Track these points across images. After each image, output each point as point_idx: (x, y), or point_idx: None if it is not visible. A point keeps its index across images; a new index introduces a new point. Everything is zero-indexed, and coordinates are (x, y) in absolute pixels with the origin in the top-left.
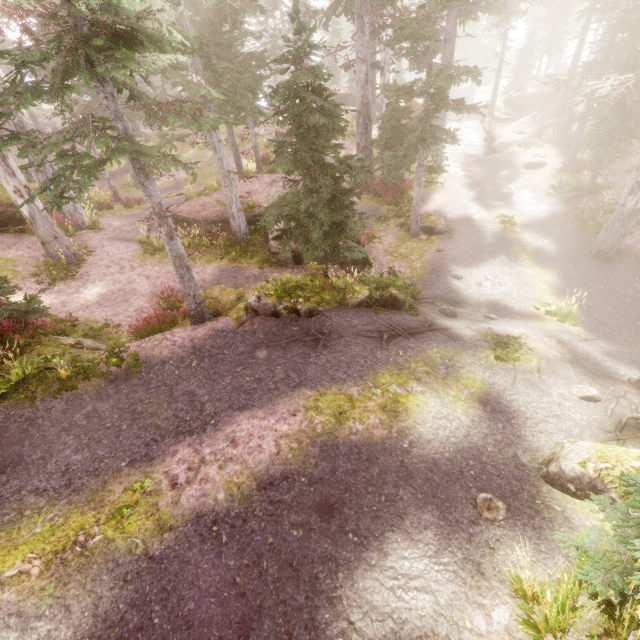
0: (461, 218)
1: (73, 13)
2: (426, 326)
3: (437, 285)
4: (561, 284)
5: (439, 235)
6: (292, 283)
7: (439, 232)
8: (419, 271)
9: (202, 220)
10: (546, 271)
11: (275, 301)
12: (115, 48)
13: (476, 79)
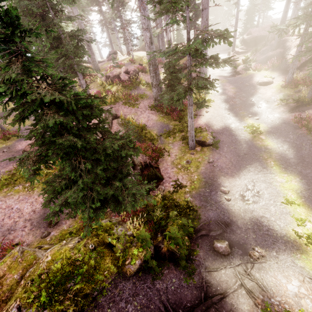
0: (223, 128)
1: None
2: (202, 298)
3: (210, 204)
4: (305, 190)
5: (209, 146)
6: (64, 270)
7: (209, 144)
8: (196, 184)
9: None
10: (291, 177)
11: (39, 307)
12: None
13: (227, 41)
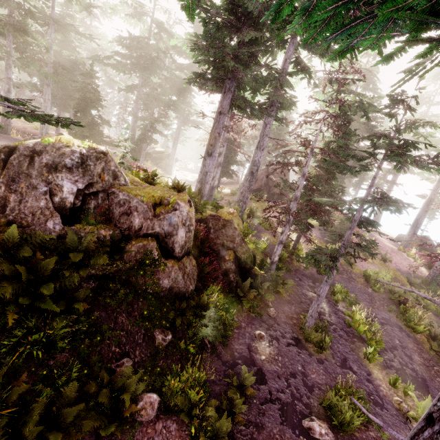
0: None
1: (12, 18)
2: None
3: None
4: None
5: None
6: None
7: None
8: None
9: (21, 131)
10: None
11: None
12: (20, 31)
13: (163, 124)
